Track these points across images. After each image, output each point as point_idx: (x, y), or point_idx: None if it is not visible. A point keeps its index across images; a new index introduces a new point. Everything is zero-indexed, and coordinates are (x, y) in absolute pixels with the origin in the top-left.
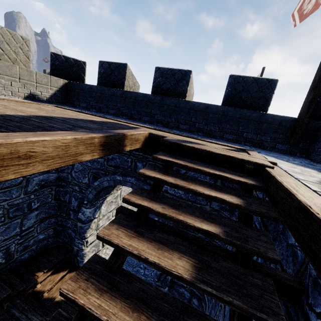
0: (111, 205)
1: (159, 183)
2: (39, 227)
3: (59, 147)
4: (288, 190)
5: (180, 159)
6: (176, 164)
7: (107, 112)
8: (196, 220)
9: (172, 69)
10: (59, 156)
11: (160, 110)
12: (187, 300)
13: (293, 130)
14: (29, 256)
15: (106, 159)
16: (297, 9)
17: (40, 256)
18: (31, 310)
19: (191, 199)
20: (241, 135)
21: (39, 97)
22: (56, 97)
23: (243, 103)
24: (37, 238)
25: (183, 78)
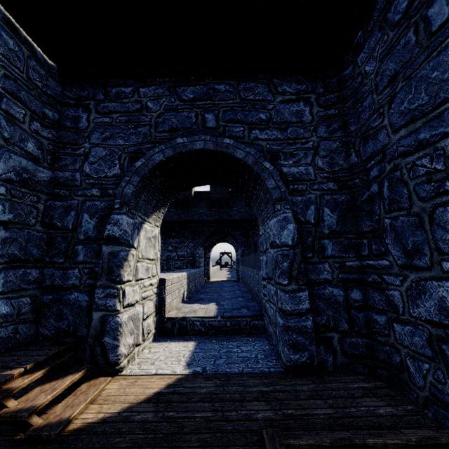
0: (150, 248)
1: None
2: (3, 277)
3: None
4: None
5: None
6: None
7: None
8: None
9: None
10: None
11: None
12: (344, 305)
13: None
14: None
15: (152, 125)
16: None
17: (0, 357)
18: None
19: (291, 137)
20: None
21: None
22: None
23: None
24: None
25: None
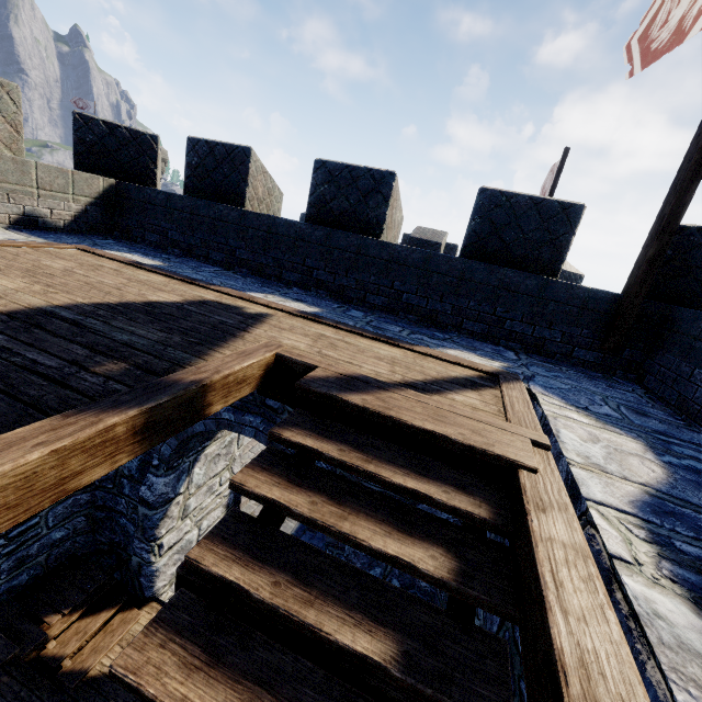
0: (217, 463)
1: (276, 511)
2: (52, 515)
3: (6, 488)
4: (540, 584)
5: (336, 435)
6: (322, 457)
7: (207, 257)
8: (346, 622)
9: (353, 168)
10: (8, 505)
11: (324, 260)
12: None
13: (612, 321)
14: (31, 578)
15: None
16: (639, 36)
17: (57, 577)
18: (35, 700)
19: None
20: (499, 325)
21: (47, 220)
22: (89, 219)
23: (506, 252)
24: (49, 539)
25: (377, 190)
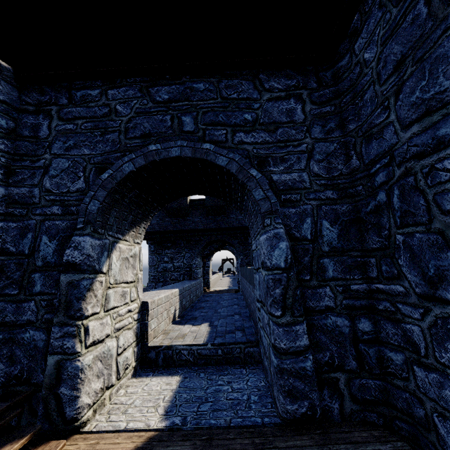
0: (127, 269)
1: None
2: None
3: None
4: None
5: None
6: None
7: None
8: None
9: None
10: None
11: None
12: (350, 338)
13: None
14: None
15: (122, 131)
16: None
17: None
18: None
19: (282, 139)
20: None
21: None
22: None
23: None
24: None
25: None
